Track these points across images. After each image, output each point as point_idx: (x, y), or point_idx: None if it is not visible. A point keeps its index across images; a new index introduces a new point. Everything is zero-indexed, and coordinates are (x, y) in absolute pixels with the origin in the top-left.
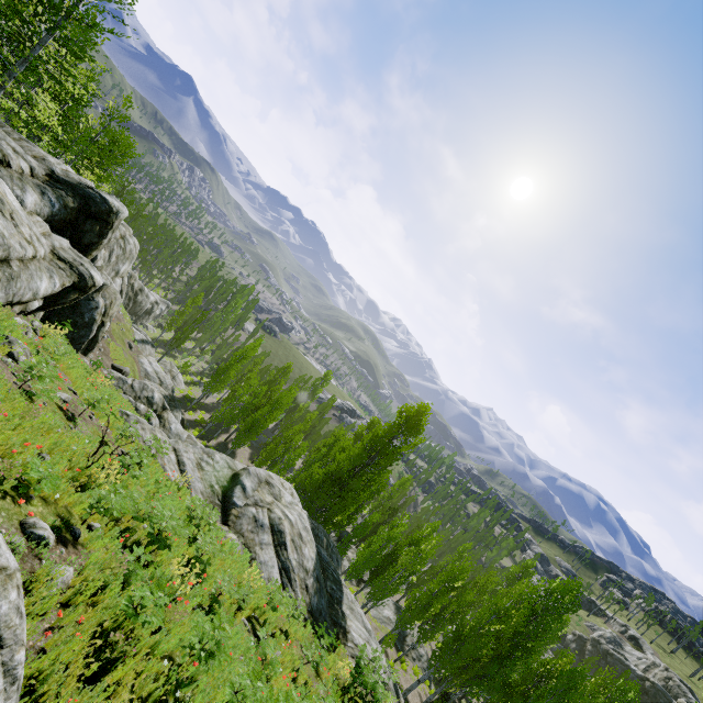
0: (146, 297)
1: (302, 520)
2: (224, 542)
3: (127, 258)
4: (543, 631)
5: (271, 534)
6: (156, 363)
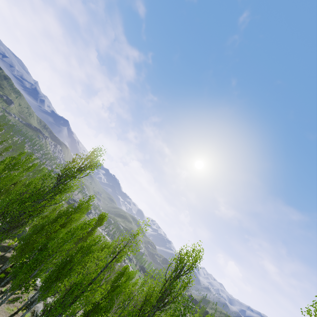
0: None
1: None
2: None
3: None
4: (172, 291)
5: None
6: None
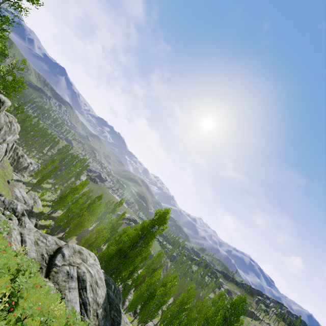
0: (25, 159)
1: (99, 273)
2: (43, 288)
3: (12, 133)
4: None
5: (77, 282)
6: (24, 192)
